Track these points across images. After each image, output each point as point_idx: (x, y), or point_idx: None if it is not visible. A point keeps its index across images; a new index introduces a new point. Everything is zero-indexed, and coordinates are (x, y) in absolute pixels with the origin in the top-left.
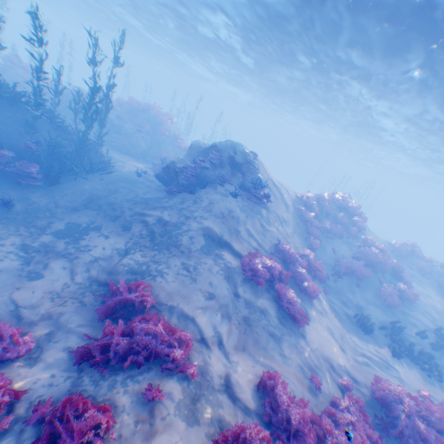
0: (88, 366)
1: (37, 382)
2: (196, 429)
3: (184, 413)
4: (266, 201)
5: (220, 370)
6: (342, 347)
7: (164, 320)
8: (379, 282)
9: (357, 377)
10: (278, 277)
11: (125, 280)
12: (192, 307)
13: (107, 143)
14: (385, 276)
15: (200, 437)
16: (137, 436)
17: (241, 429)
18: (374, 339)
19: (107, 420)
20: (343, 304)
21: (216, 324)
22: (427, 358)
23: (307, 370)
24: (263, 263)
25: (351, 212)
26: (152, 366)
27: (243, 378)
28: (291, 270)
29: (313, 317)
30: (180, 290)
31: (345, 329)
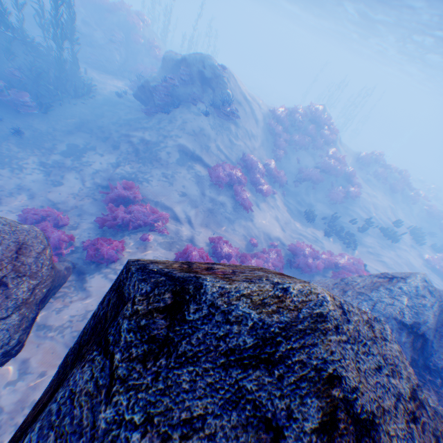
0: (107, 229)
1: (82, 236)
2: (169, 251)
3: (163, 246)
4: (235, 118)
5: (188, 233)
6: (283, 229)
7: (149, 206)
8: (332, 186)
9: (286, 243)
10: (237, 182)
11: (121, 186)
12: (170, 201)
13: (81, 59)
14: (338, 181)
15: (171, 253)
16: (138, 252)
17: (188, 246)
18: (314, 226)
19: (122, 245)
20: (297, 204)
21: (187, 211)
22: (350, 237)
23: (248, 237)
24: (225, 171)
25: (321, 125)
26: (144, 229)
27: (202, 238)
28: (251, 177)
29: (264, 210)
30: (161, 191)
31: (292, 220)
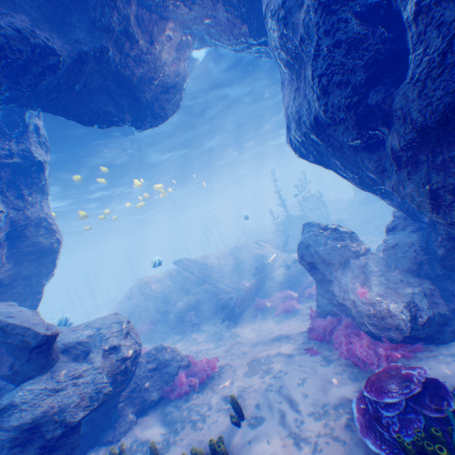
0: None
1: None
2: None
3: None
4: None
5: None
6: None
7: None
8: None
9: None
10: None
11: None
12: None
13: None
14: None
15: None
16: None
17: None
18: None
19: None
20: None
21: None
22: None
23: None
24: None
25: None
26: None
27: None
28: None
29: None
30: None
31: None
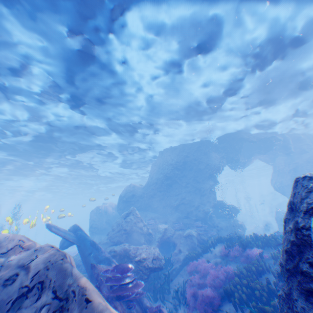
0: None
1: None
2: None
3: None
4: None
5: None
6: None
7: None
8: None
9: None
10: None
11: None
12: None
13: None
14: None
15: None
16: None
17: None
18: None
19: None
20: None
21: None
22: None
23: None
24: None
25: None
26: None
27: None
28: None
29: None
30: None
31: None
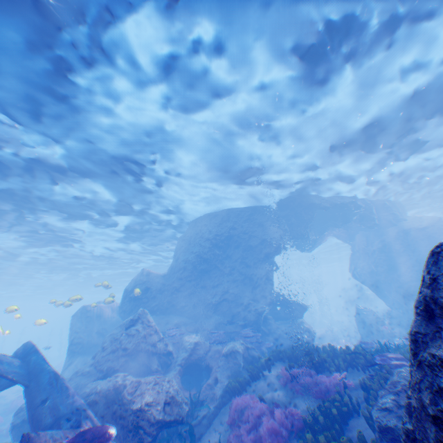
0: None
1: None
2: None
3: None
4: None
5: None
6: None
7: None
8: None
9: None
10: None
11: None
12: None
13: None
14: None
15: None
16: None
17: None
18: None
19: None
20: None
21: None
22: None
23: None
24: None
25: None
26: None
27: None
28: None
29: None
30: None
31: None
